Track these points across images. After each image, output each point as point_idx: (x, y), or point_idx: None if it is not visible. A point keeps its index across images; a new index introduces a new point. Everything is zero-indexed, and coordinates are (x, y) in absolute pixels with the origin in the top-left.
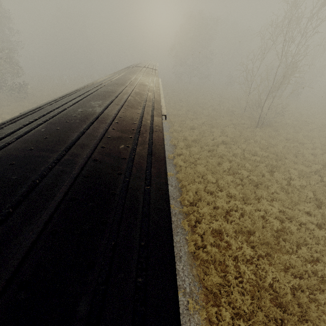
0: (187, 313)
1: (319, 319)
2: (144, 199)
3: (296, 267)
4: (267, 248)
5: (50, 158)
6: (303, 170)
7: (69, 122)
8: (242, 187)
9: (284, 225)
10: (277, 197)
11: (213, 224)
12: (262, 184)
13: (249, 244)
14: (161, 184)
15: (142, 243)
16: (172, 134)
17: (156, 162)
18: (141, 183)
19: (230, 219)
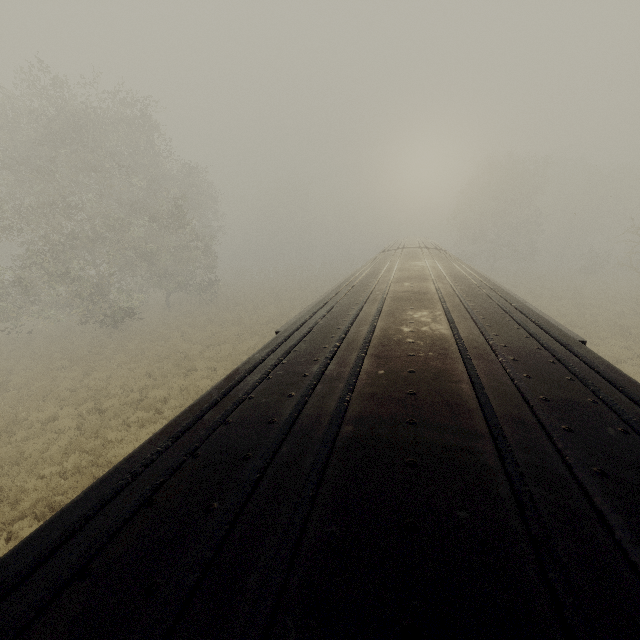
0: None
1: None
2: None
3: None
4: None
5: (484, 455)
6: None
7: (417, 356)
8: None
9: None
10: None
11: None
12: None
13: None
14: None
15: None
16: None
17: None
18: None
19: None
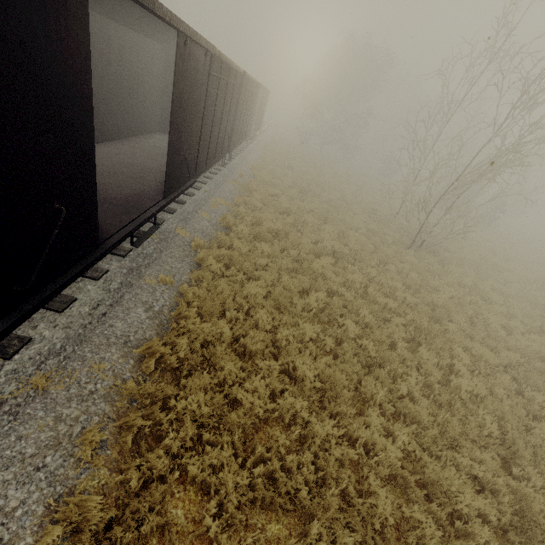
0: None
1: None
2: None
3: None
4: None
5: None
6: (483, 357)
7: None
8: (334, 361)
9: (406, 512)
10: (411, 411)
11: (191, 460)
12: (384, 365)
13: None
14: None
15: None
16: (237, 208)
17: None
18: None
19: (257, 450)
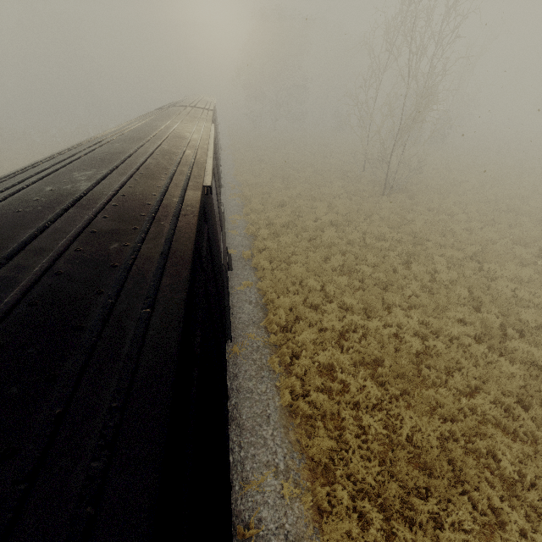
0: (282, 503)
1: (480, 478)
2: (136, 331)
3: (446, 405)
4: (402, 383)
5: None
6: (454, 256)
7: (21, 212)
8: (364, 293)
9: (427, 344)
10: (417, 302)
11: (319, 357)
12: (394, 284)
13: (376, 380)
14: (174, 303)
15: (114, 404)
16: (249, 217)
17: (174, 266)
18: (137, 305)
19: (346, 345)
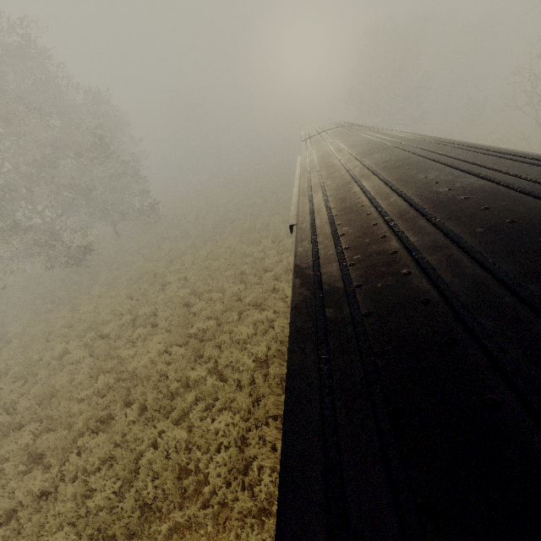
0: None
1: None
2: None
3: None
4: None
5: None
6: None
7: (493, 208)
8: None
9: None
10: None
11: None
12: None
13: None
14: None
15: None
16: None
17: None
18: None
19: None
